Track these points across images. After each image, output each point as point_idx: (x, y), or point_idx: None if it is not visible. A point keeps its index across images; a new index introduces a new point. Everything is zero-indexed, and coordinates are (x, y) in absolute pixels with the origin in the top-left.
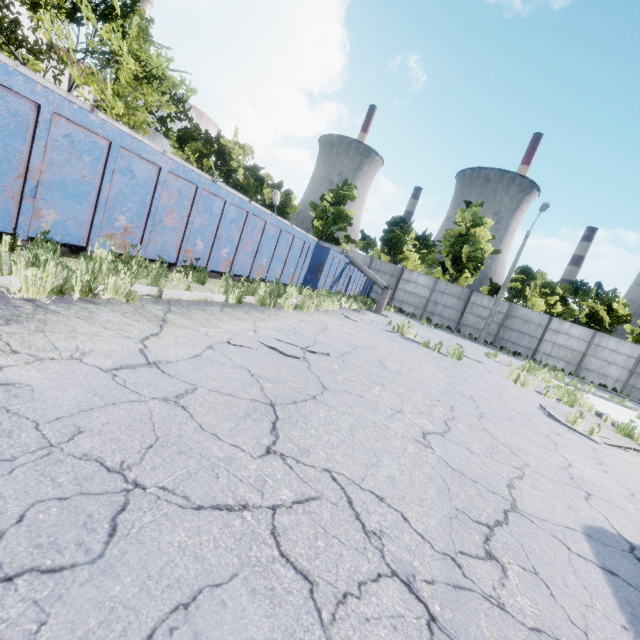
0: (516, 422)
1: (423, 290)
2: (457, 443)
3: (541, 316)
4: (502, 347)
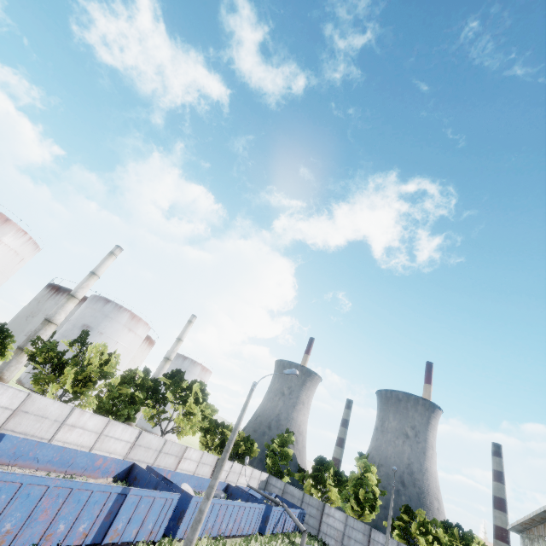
0: None
1: (339, 524)
2: None
3: None
4: None
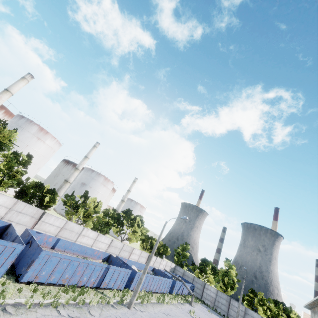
0: None
1: (213, 294)
2: None
3: (258, 315)
4: None
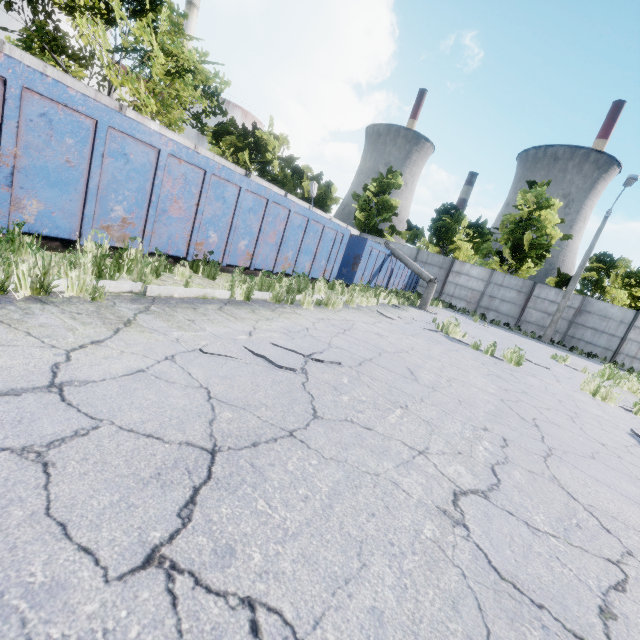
0: (601, 462)
1: (476, 283)
2: (509, 511)
3: (624, 311)
4: (573, 347)
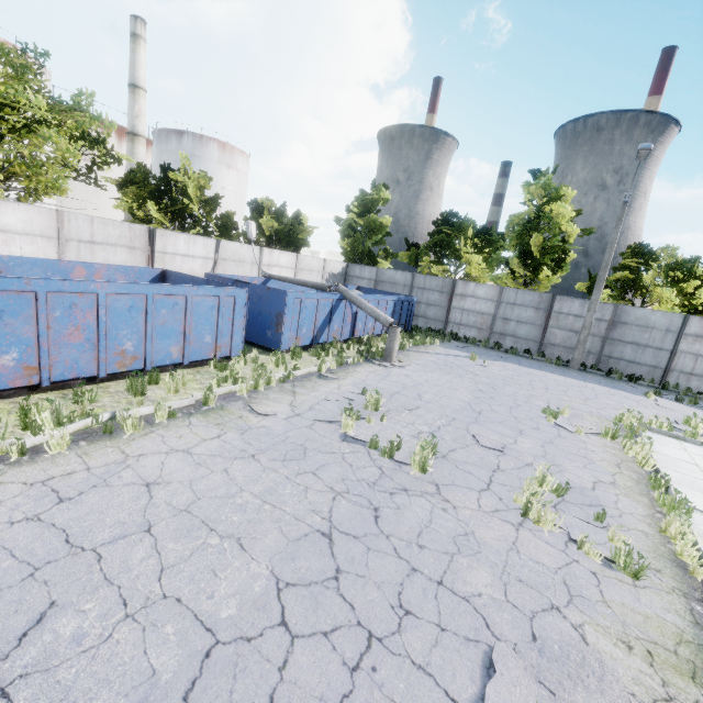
0: None
1: (485, 305)
2: None
3: (669, 316)
4: (611, 370)
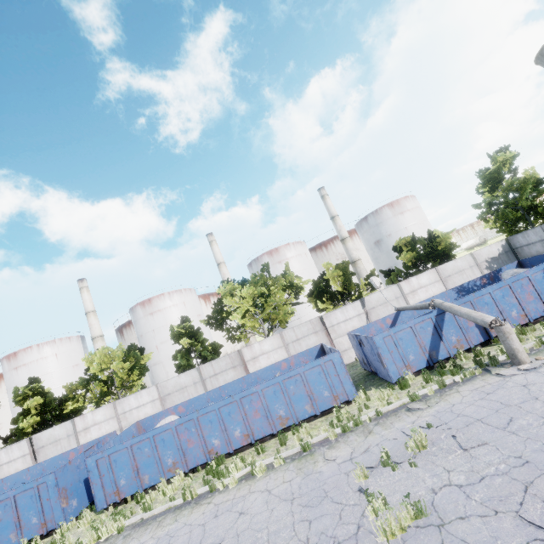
0: None
1: None
2: None
3: None
4: None
